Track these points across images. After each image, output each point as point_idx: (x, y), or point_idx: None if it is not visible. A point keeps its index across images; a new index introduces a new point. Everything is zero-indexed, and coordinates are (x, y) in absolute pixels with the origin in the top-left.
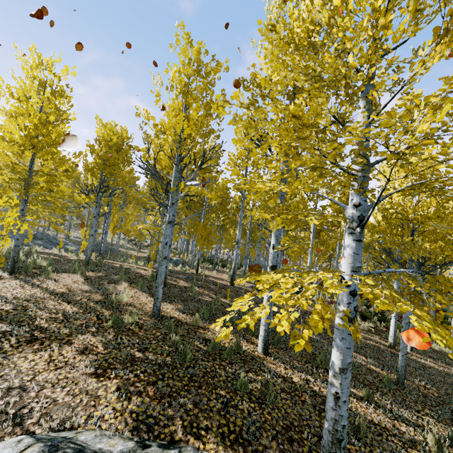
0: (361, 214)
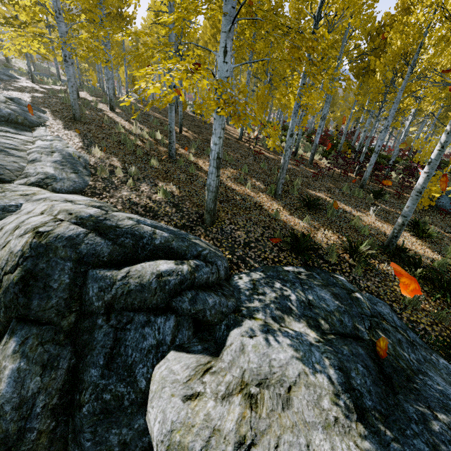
0: (55, 9)
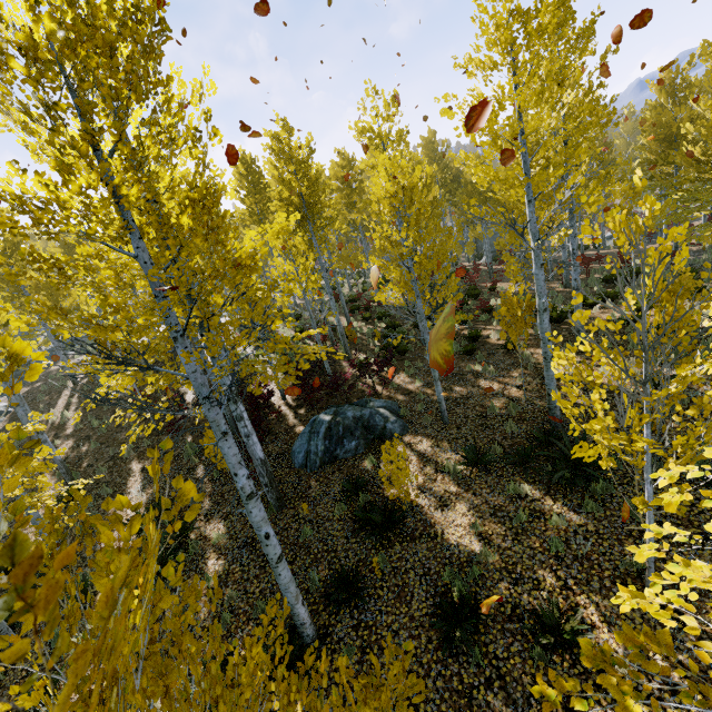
0: None
